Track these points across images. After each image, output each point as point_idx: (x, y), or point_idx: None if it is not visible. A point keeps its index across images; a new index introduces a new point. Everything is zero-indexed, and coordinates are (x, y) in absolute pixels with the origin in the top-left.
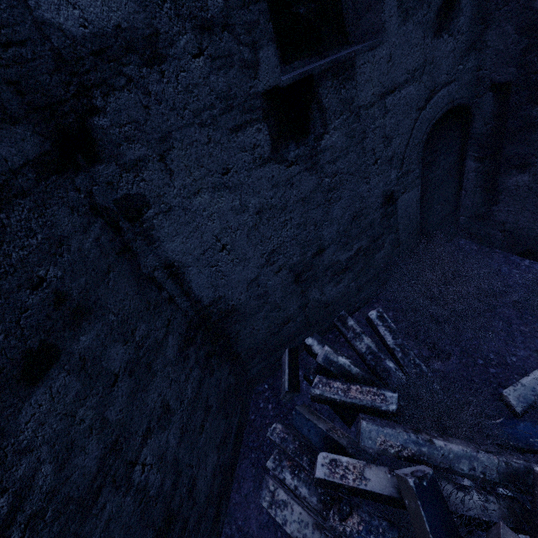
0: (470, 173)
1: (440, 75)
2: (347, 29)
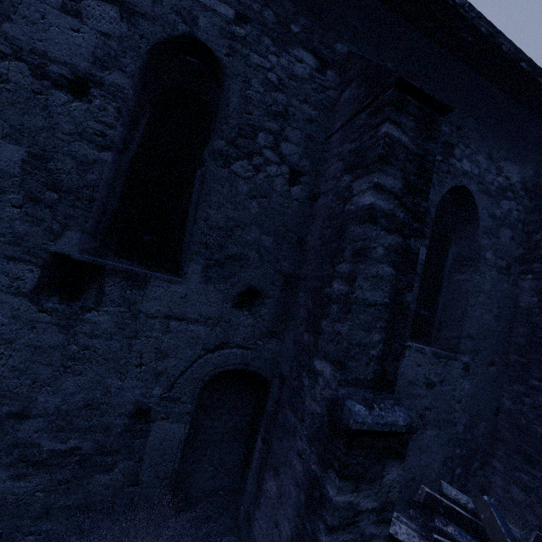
0: (257, 451)
1: (237, 336)
2: (181, 266)
